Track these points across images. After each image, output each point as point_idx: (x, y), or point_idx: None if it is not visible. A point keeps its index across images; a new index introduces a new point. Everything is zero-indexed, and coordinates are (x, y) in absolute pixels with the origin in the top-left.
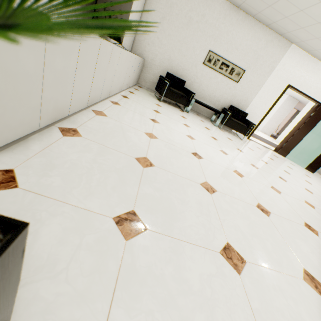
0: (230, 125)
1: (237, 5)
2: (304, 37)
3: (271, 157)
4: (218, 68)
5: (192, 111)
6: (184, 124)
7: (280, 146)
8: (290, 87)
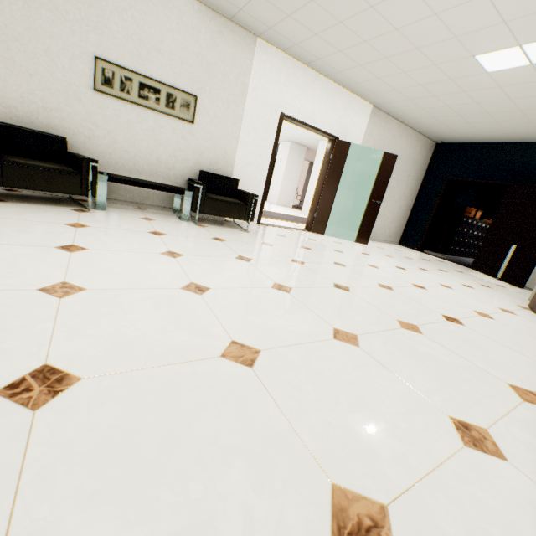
0: (214, 210)
1: None
2: (269, 18)
3: (305, 245)
4: (138, 98)
5: (124, 202)
6: (61, 247)
7: (311, 220)
8: (285, 117)
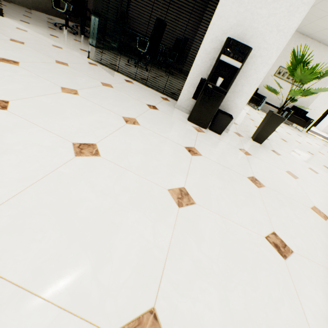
0: (292, 120)
1: (306, 35)
2: None
3: (325, 145)
4: (285, 78)
5: (260, 109)
6: (261, 117)
7: None
8: None
